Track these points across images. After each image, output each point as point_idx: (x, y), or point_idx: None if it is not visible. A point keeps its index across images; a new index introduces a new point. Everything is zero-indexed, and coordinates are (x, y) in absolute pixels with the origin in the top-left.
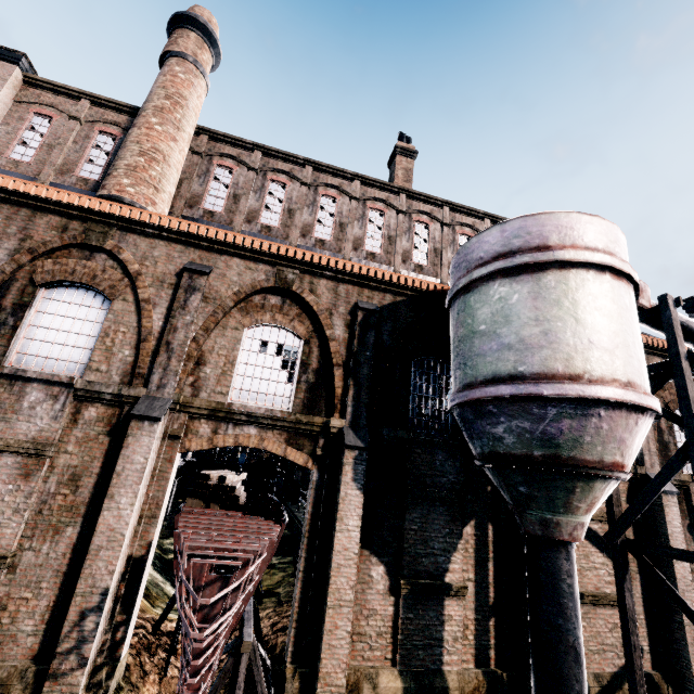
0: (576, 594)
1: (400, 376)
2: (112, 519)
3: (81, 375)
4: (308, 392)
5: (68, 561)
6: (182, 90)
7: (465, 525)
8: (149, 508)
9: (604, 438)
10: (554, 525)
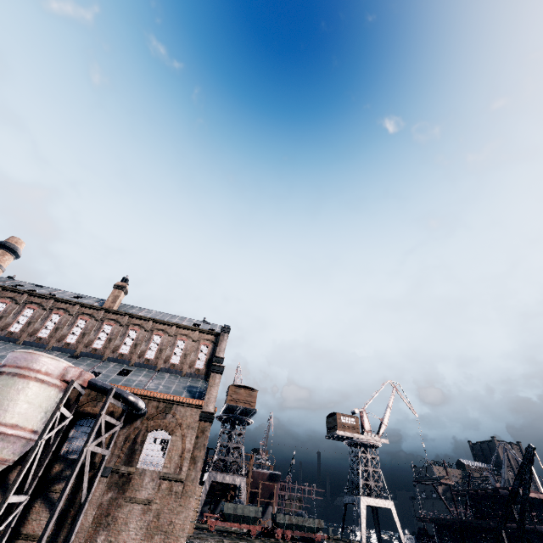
0: None
1: None
2: None
3: None
4: None
5: None
6: None
7: None
8: None
9: None
10: None
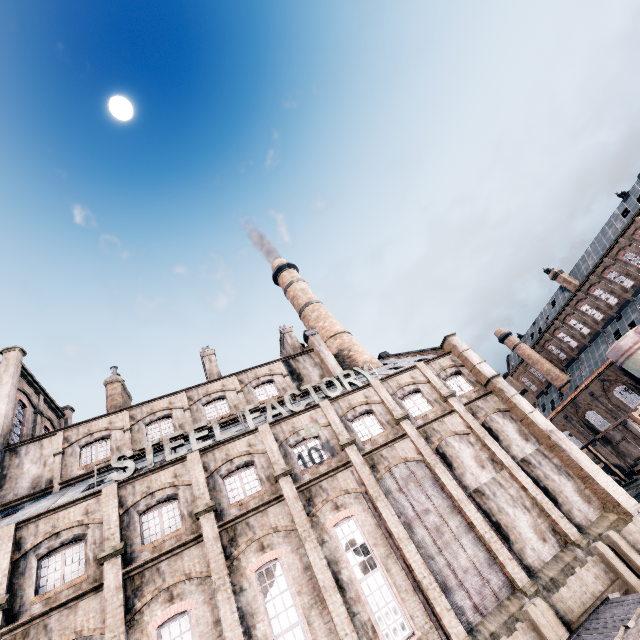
0: None
1: None
2: None
3: (610, 424)
4: None
5: None
6: (526, 354)
7: None
8: None
9: None
10: None
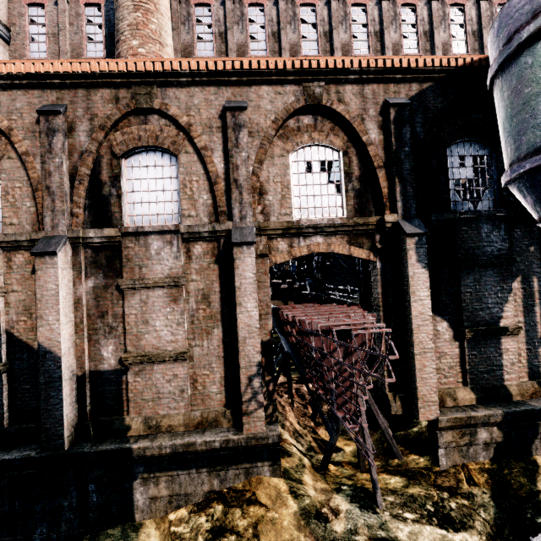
0: None
1: (437, 165)
2: (246, 319)
3: (179, 223)
4: (356, 198)
5: (222, 349)
6: None
7: (512, 282)
8: (262, 308)
9: None
10: None
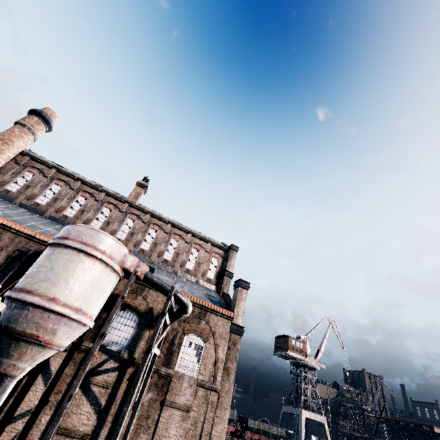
0: None
1: None
2: None
3: None
4: None
5: None
6: (13, 138)
7: None
8: None
9: (29, 320)
10: (0, 363)
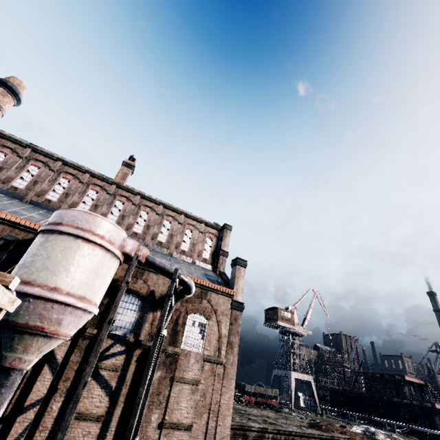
0: (0, 397)
1: None
2: None
3: None
4: None
5: None
6: None
7: None
8: None
9: (31, 312)
10: (4, 358)
